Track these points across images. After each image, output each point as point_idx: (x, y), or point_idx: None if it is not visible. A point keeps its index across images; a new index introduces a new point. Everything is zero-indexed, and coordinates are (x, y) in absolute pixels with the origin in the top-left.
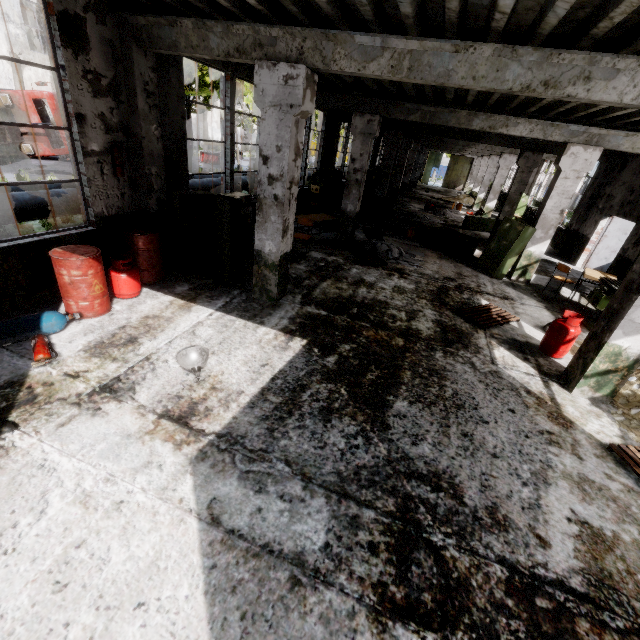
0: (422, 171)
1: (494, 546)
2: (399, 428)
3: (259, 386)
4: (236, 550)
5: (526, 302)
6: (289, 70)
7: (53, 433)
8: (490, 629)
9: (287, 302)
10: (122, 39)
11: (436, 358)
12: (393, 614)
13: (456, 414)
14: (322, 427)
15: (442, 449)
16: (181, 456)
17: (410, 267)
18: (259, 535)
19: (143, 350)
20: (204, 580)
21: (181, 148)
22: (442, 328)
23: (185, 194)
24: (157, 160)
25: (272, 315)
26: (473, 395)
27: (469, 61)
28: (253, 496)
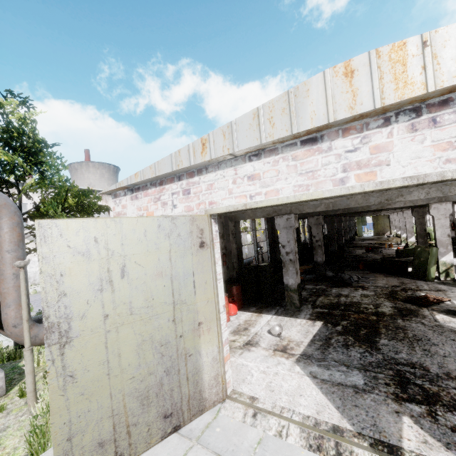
0: (355, 230)
1: (450, 384)
2: (386, 349)
3: (309, 339)
4: (328, 384)
5: (455, 290)
6: (287, 216)
7: (239, 356)
8: (453, 406)
9: (304, 308)
10: (225, 220)
11: (398, 322)
12: (403, 400)
13: (417, 343)
14: (346, 350)
15: (412, 355)
16: (290, 361)
17: (367, 284)
18: (335, 380)
19: (252, 331)
20: (320, 390)
21: (240, 250)
22: (398, 309)
23: (247, 267)
24: (235, 256)
25: (300, 314)
26: (426, 335)
27: (354, 200)
28: (326, 371)
